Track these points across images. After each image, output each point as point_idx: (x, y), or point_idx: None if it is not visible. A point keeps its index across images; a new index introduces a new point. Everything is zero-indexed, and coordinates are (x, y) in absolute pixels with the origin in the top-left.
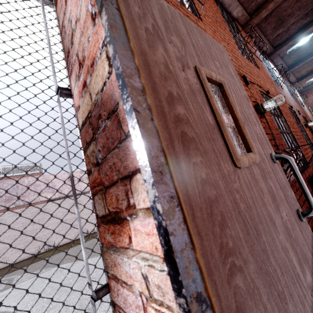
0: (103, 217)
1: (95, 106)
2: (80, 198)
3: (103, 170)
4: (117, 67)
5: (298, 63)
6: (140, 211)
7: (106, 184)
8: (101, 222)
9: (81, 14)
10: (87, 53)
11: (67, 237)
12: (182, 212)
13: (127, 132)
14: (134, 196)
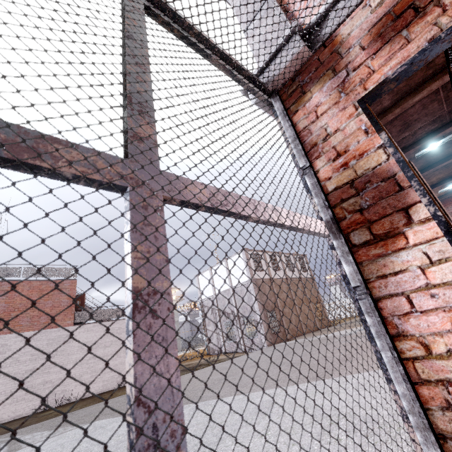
0: (366, 242)
1: (362, 176)
2: (120, 325)
3: (369, 212)
4: (397, 158)
5: (427, 169)
6: (419, 222)
7: (374, 219)
8: (362, 247)
9: (347, 129)
10: (352, 148)
11: (91, 386)
12: (446, 219)
13: (406, 186)
14: (413, 216)
